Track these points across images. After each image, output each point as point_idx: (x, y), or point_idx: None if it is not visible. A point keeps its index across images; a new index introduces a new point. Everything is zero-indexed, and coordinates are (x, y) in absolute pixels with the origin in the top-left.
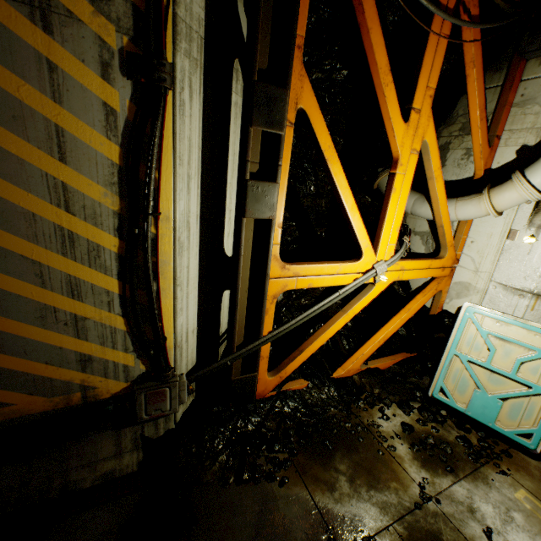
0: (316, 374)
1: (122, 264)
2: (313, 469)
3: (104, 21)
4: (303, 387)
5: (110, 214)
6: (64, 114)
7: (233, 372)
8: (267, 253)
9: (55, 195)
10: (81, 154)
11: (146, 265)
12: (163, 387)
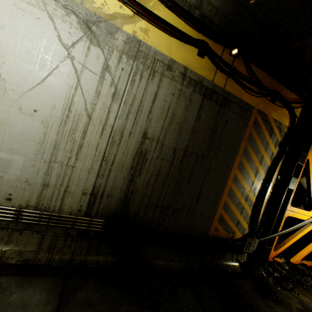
0: (284, 257)
1: (258, 194)
2: (307, 294)
3: (279, 135)
4: (280, 261)
5: (261, 179)
6: (265, 153)
7: (266, 243)
8: (288, 200)
9: (255, 172)
10: (263, 163)
11: (265, 196)
12: (252, 240)
